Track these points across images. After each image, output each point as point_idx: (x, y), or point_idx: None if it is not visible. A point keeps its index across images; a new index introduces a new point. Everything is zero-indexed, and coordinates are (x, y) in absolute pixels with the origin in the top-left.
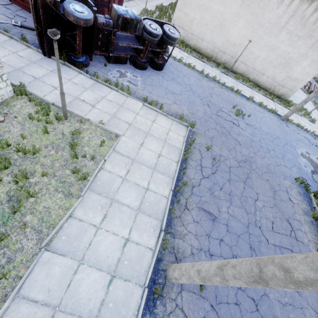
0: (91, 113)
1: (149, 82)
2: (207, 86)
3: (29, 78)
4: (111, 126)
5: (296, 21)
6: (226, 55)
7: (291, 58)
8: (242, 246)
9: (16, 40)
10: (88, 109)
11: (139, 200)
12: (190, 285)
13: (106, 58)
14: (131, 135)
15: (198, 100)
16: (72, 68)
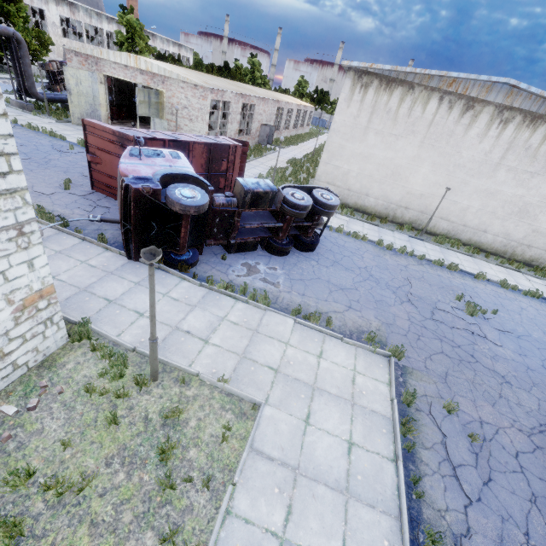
0: (201, 357)
1: (297, 275)
2: (395, 264)
3: (99, 302)
4: (241, 381)
5: (517, 154)
6: (411, 211)
7: (529, 203)
8: None
9: (90, 242)
10: (196, 349)
11: None
12: None
13: (224, 247)
14: (283, 397)
15: (390, 294)
16: (170, 272)
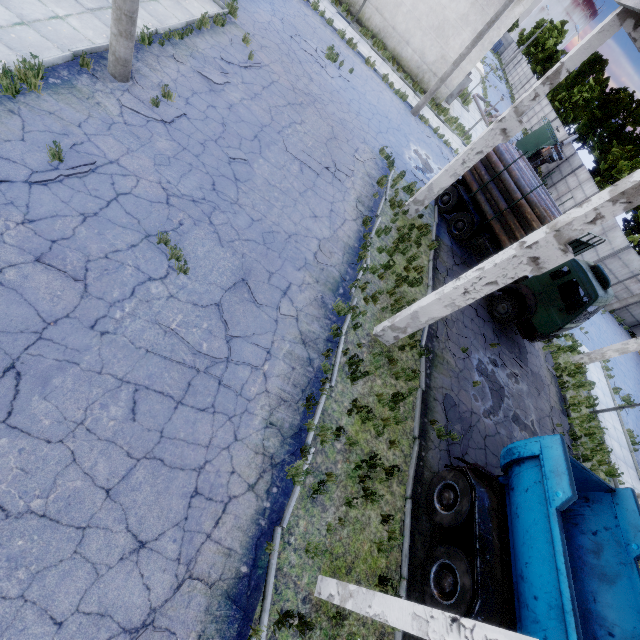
0: None
1: None
2: (297, 7)
3: None
4: None
5: None
6: None
7: (448, 19)
8: (243, 129)
9: None
10: None
11: (95, 6)
12: (141, 96)
13: None
14: None
15: (268, 7)
16: None
